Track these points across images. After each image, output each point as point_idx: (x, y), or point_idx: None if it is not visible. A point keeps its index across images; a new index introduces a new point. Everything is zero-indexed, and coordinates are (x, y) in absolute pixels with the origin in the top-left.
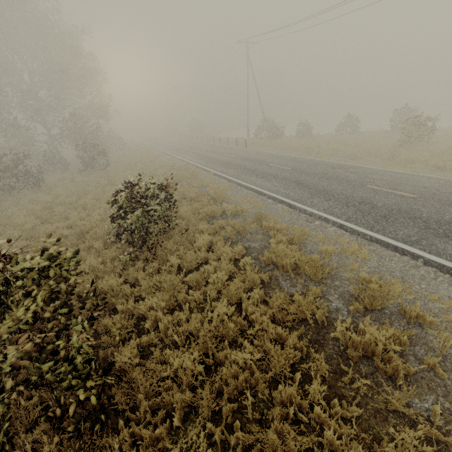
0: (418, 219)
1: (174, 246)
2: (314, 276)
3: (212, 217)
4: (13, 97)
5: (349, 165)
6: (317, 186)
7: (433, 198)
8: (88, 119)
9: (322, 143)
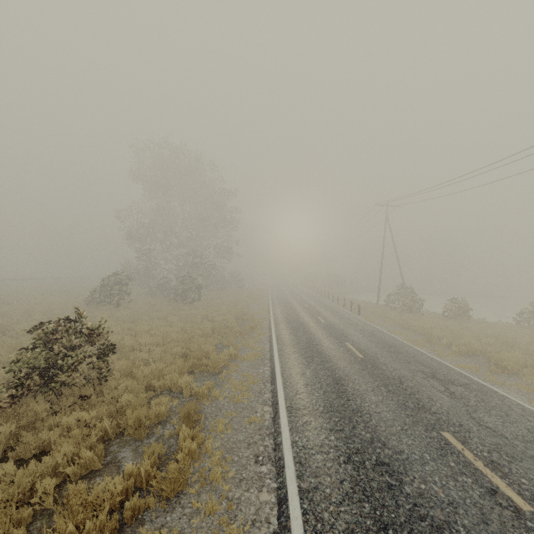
0: None
1: (45, 412)
2: None
3: (172, 390)
4: (159, 234)
5: (469, 380)
6: (354, 398)
7: None
8: (206, 256)
9: (467, 332)
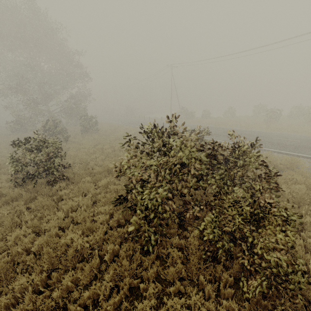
0: (310, 148)
1: None
2: (291, 167)
3: None
4: (34, 86)
5: (251, 130)
6: (248, 138)
7: (308, 141)
8: (80, 102)
9: (223, 120)
